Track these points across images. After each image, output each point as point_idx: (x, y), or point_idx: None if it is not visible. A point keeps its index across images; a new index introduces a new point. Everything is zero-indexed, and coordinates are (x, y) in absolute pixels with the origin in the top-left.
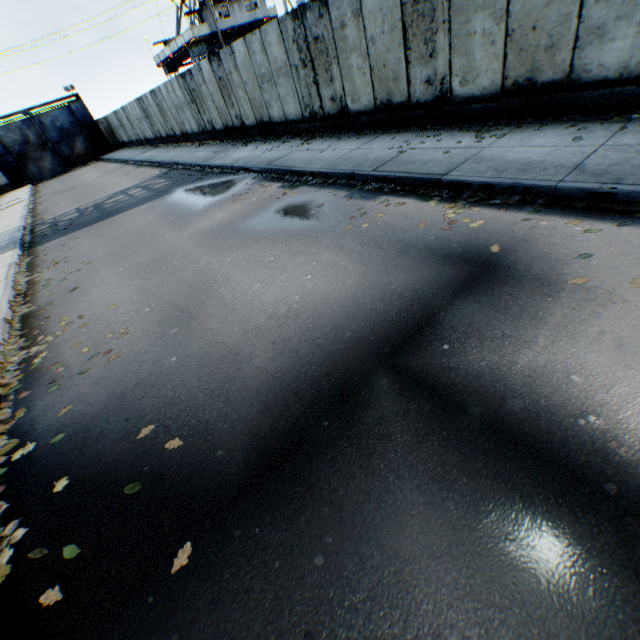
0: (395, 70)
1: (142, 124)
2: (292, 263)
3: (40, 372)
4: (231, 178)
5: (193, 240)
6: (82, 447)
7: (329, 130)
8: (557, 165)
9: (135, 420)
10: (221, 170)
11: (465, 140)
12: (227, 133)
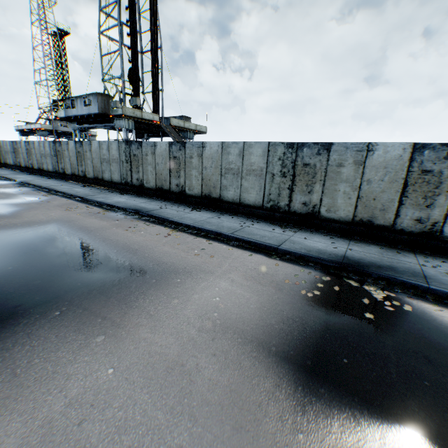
0: (76, 166)
1: None
2: None
3: None
4: (6, 181)
5: None
6: None
7: (61, 177)
8: (77, 191)
9: None
10: (6, 179)
11: (80, 186)
12: (27, 169)
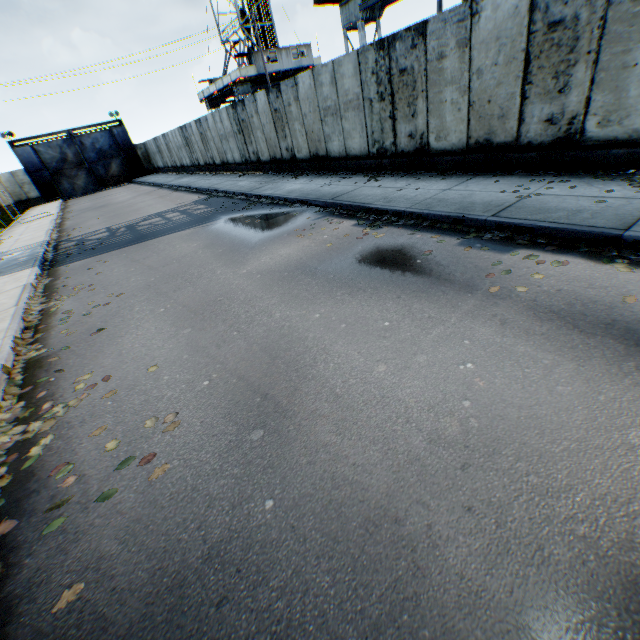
0: (504, 106)
1: (181, 151)
2: (426, 336)
3: (36, 478)
4: (286, 210)
5: (255, 281)
6: None
7: (400, 168)
8: None
9: None
10: (271, 201)
11: (614, 188)
12: (273, 165)
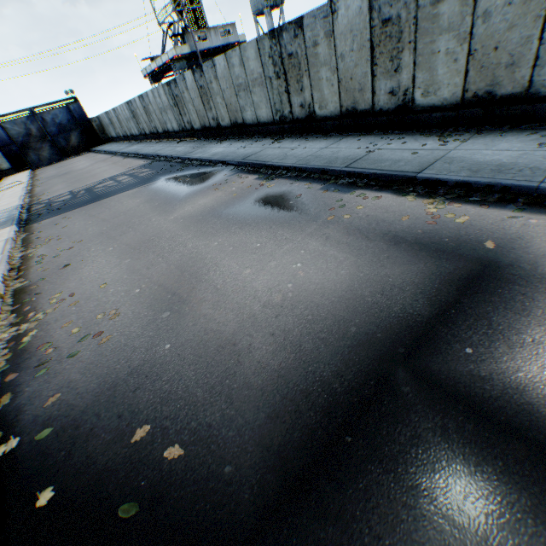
0: (361, 82)
1: (129, 123)
2: (279, 250)
3: (28, 352)
4: (210, 169)
5: (179, 224)
6: (70, 447)
7: (297, 131)
8: (531, 167)
9: (128, 417)
10: (200, 162)
11: (429, 143)
12: (204, 132)
